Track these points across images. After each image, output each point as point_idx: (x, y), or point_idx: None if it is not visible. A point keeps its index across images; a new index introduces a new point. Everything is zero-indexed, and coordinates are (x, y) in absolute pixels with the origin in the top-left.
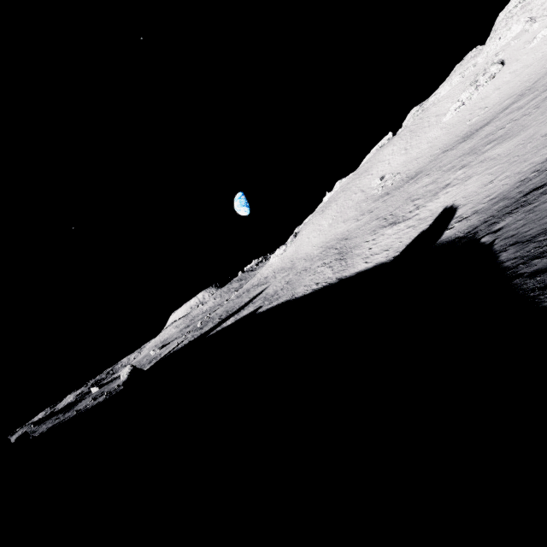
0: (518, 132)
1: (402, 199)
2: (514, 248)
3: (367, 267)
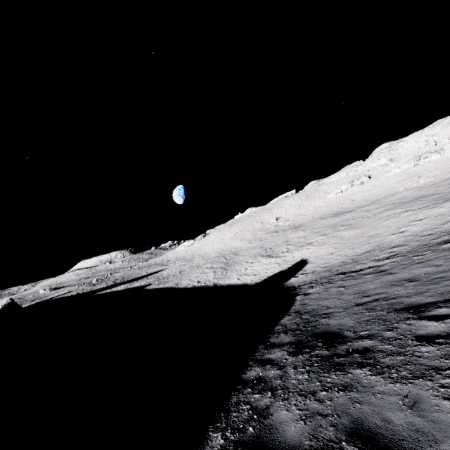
0: (359, 227)
1: (282, 240)
2: (293, 316)
3: (237, 282)
